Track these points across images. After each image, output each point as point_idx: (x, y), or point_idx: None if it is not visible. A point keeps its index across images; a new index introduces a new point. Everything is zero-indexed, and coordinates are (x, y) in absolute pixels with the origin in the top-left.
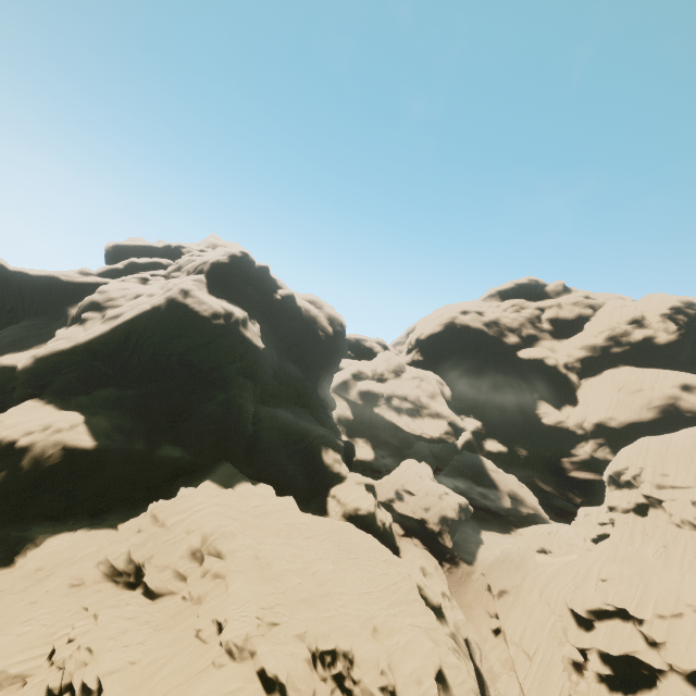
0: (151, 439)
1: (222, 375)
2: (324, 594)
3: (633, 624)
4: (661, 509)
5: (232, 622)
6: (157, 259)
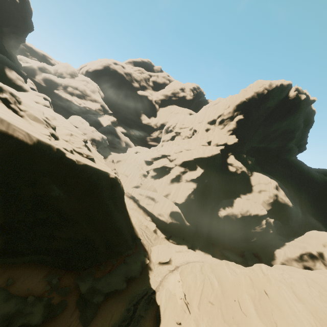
0: None
1: None
2: None
3: (166, 158)
4: (179, 136)
5: None
6: None
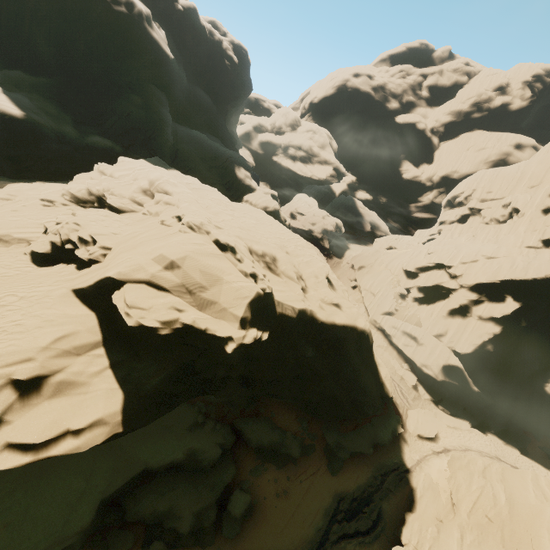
0: (79, 130)
1: (135, 81)
2: (251, 230)
3: (444, 270)
4: (478, 216)
5: (188, 214)
6: None
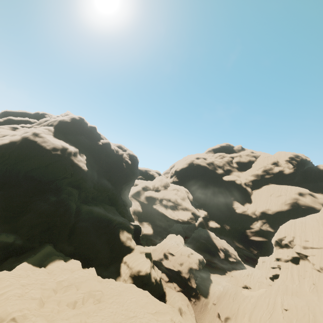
0: None
1: (57, 186)
2: None
3: None
4: (307, 260)
5: None
6: (27, 118)
